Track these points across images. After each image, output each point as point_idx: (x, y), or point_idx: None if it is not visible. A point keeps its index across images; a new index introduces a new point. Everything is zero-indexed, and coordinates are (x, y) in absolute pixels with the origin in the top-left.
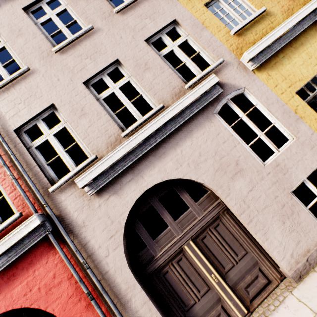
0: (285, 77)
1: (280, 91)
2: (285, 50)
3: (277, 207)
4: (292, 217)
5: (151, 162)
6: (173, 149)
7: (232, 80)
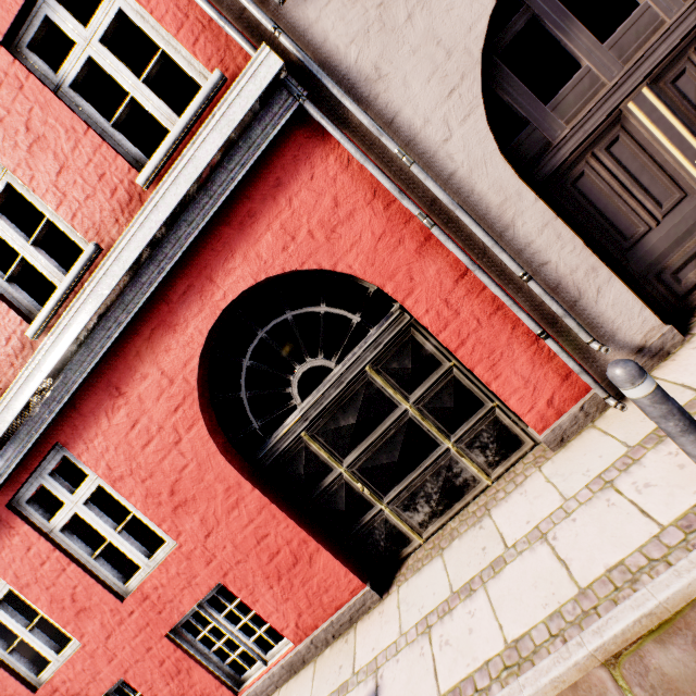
0: None
1: None
2: None
3: None
4: None
5: None
6: None
7: None
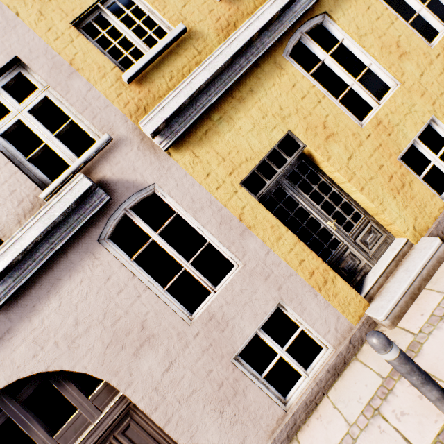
0: (223, 156)
1: (215, 183)
2: (222, 106)
3: (211, 388)
4: (236, 400)
5: None
6: (26, 321)
7: (130, 174)
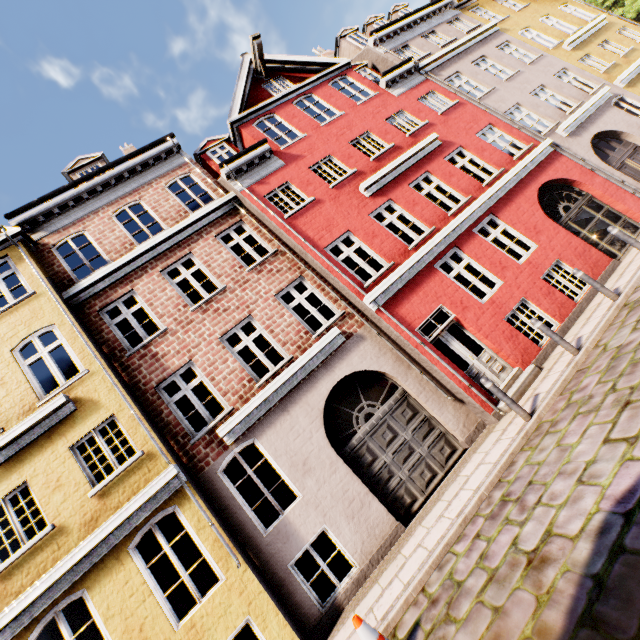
0: None
1: None
2: (635, 80)
3: None
4: None
5: (589, 124)
6: (598, 119)
7: (613, 92)
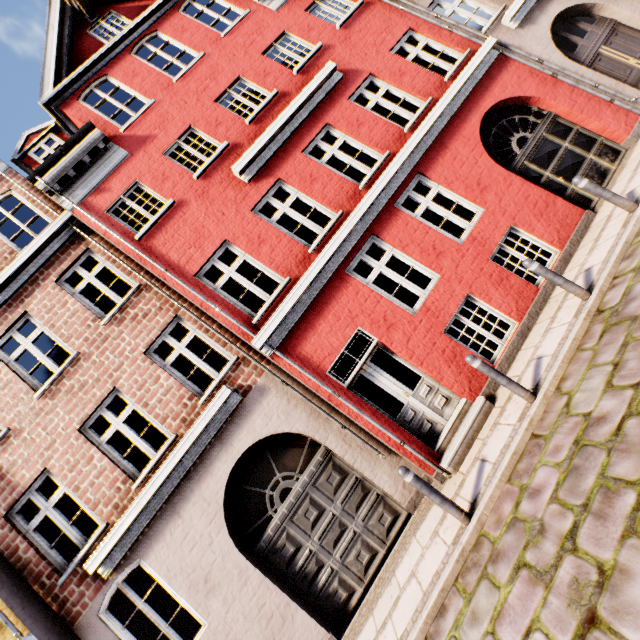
0: None
1: None
2: None
3: None
4: None
5: (548, 1)
6: None
7: None
